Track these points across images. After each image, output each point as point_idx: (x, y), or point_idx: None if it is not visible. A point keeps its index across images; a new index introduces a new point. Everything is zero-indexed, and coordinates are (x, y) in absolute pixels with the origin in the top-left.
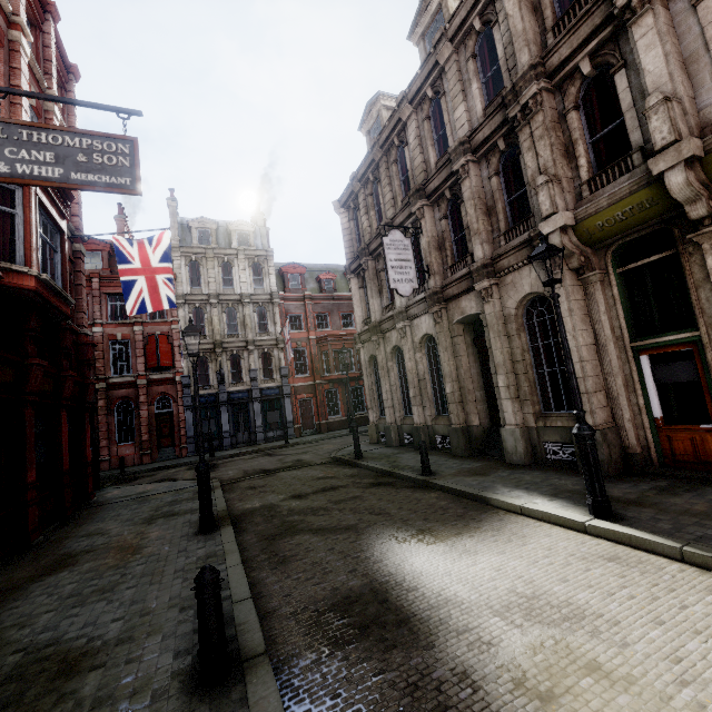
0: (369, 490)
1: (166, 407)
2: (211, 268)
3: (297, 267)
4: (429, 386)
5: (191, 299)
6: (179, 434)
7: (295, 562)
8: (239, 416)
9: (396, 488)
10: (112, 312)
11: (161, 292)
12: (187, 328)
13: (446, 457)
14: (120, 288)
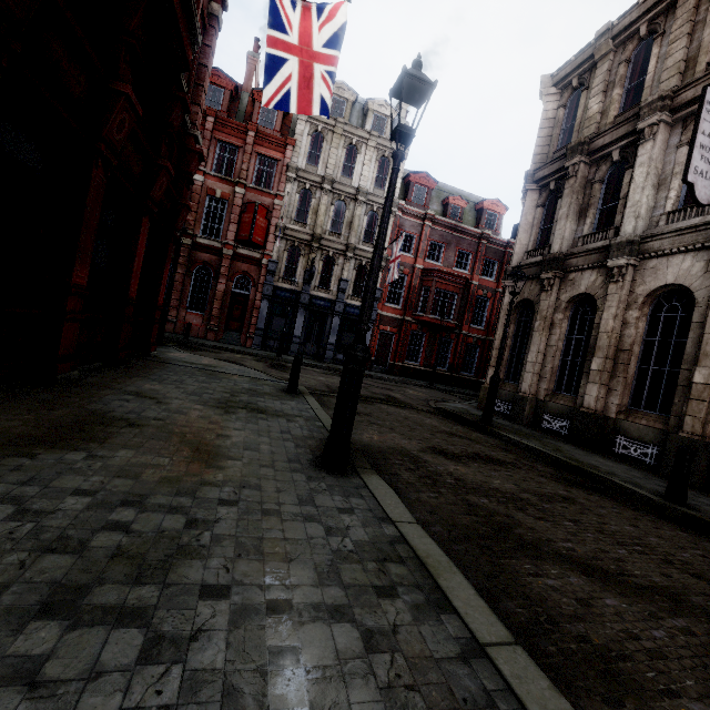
0: (576, 491)
1: (244, 289)
2: (335, 147)
3: (427, 179)
4: (635, 363)
5: (304, 177)
6: (249, 322)
7: (666, 700)
8: (314, 325)
9: (633, 509)
10: (218, 163)
11: (315, 92)
12: (412, 70)
13: (656, 476)
14: (233, 138)
